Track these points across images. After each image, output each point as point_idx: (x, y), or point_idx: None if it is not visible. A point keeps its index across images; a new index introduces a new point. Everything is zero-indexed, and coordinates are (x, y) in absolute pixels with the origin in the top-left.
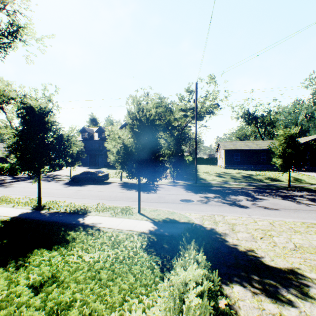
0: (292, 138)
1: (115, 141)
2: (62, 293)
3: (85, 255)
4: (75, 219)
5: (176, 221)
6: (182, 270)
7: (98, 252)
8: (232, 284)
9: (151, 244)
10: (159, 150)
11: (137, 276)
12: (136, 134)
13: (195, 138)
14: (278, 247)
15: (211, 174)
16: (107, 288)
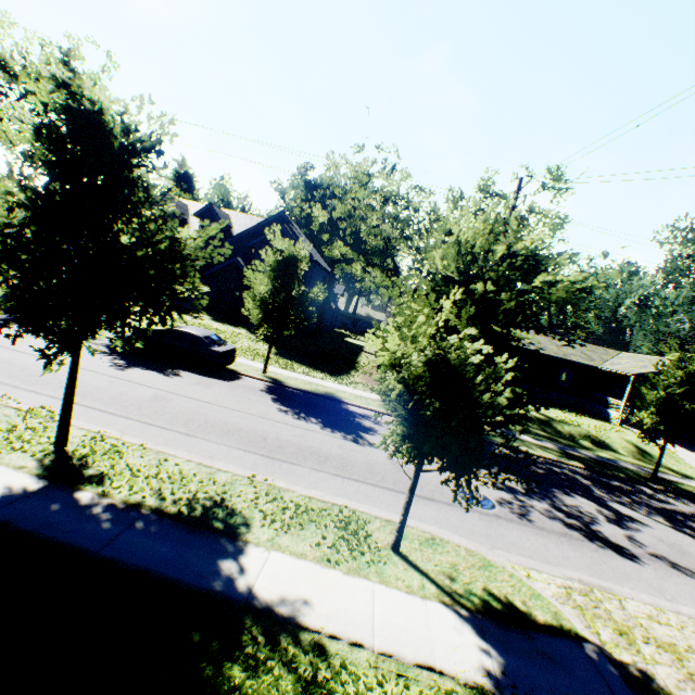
0: None
1: (415, 344)
2: None
3: None
4: (214, 568)
5: (528, 621)
6: None
7: None
8: None
9: None
10: (333, 298)
11: None
12: (487, 336)
13: None
14: None
15: None
16: None
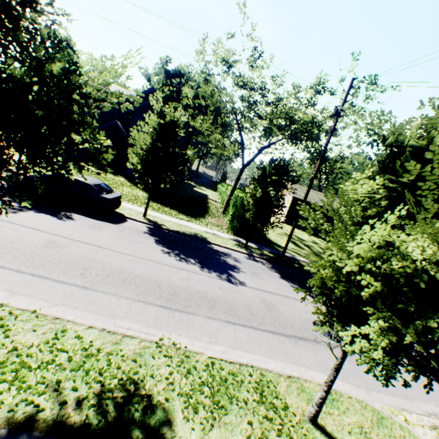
0: None
1: None
2: None
3: None
4: None
5: None
6: None
7: None
8: None
9: None
10: None
11: None
12: None
13: (311, 183)
14: None
15: (281, 235)
16: None
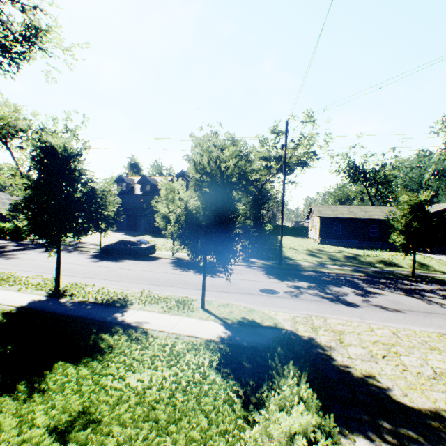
0: (421, 207)
1: (174, 204)
2: (102, 443)
3: (129, 376)
4: (110, 315)
5: (257, 325)
6: (285, 417)
7: (148, 371)
8: (353, 434)
9: (225, 361)
10: None
11: (210, 416)
12: (205, 195)
13: (282, 200)
14: (409, 373)
15: (300, 251)
16: (168, 436)
